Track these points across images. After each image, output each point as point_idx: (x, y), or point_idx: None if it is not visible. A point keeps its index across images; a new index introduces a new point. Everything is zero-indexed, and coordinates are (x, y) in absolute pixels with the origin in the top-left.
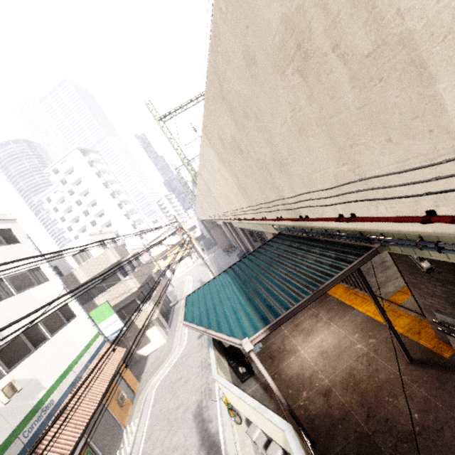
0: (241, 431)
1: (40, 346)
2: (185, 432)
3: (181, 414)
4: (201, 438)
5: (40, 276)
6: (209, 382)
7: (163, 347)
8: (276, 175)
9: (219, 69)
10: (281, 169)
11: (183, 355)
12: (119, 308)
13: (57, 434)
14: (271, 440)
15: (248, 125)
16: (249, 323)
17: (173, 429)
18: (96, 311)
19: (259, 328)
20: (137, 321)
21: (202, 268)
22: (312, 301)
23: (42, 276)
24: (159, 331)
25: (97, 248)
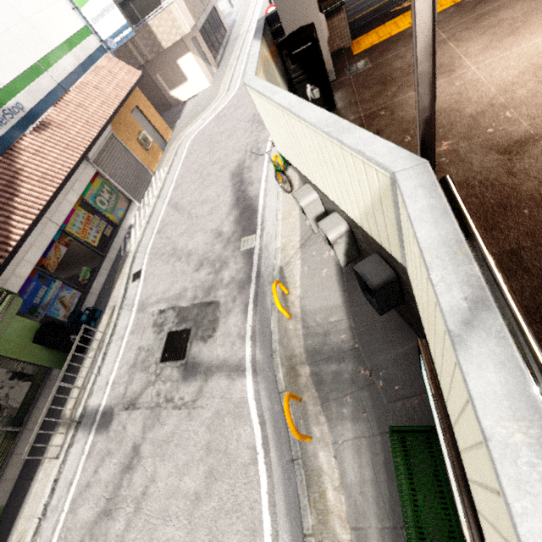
0: (288, 201)
1: None
2: (218, 189)
3: (217, 171)
4: (236, 198)
5: None
6: (259, 141)
7: (206, 92)
8: None
9: None
10: None
11: (230, 105)
12: None
13: (40, 149)
14: (331, 212)
15: None
16: None
17: (205, 184)
18: None
19: None
20: (158, 32)
21: None
22: None
23: None
24: (199, 65)
25: None
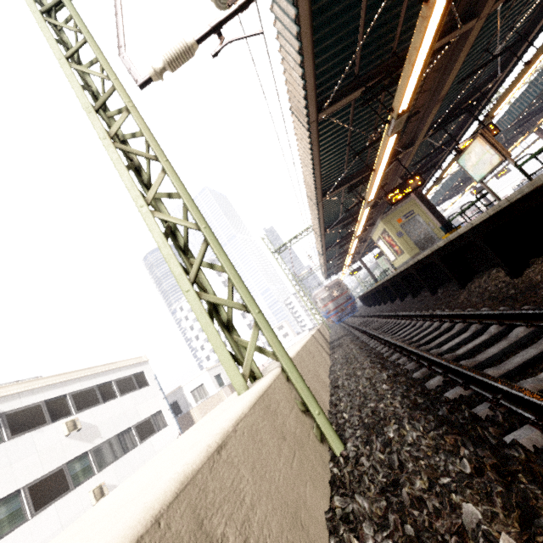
0: None
1: None
2: None
3: None
4: None
5: (161, 421)
6: None
7: None
8: None
9: None
10: None
11: None
12: None
13: None
14: None
15: None
16: None
17: None
18: None
19: None
20: None
21: None
22: None
23: (162, 421)
24: None
25: (212, 385)
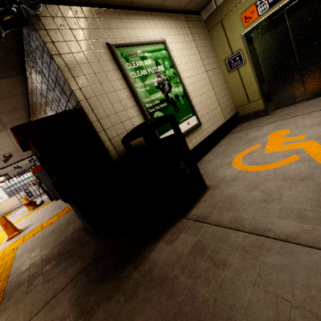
0: None
1: None
2: None
3: None
4: None
5: None
6: None
7: None
8: None
9: None
10: None
11: None
12: None
13: None
14: None
15: None
16: None
17: None
18: None
19: None
20: None
21: None
22: None
23: None
24: None
25: None
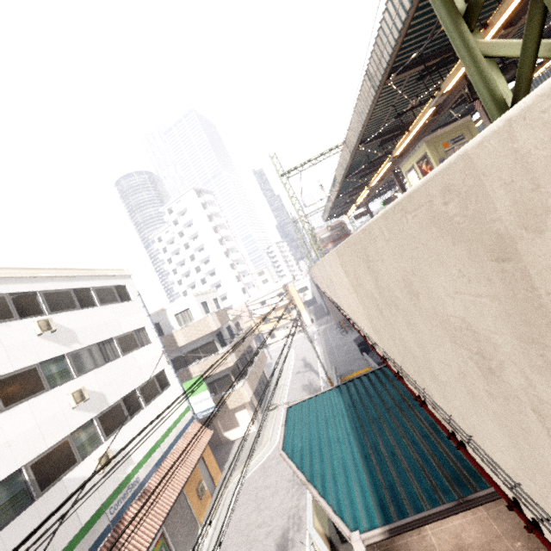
0: None
1: (135, 415)
2: None
3: (263, 536)
4: None
5: (144, 338)
6: (299, 508)
7: (252, 436)
8: (425, 375)
9: (368, 251)
10: (433, 380)
11: (273, 457)
12: (212, 381)
13: (138, 517)
14: None
15: (396, 313)
16: (362, 505)
17: None
18: (189, 383)
19: (376, 520)
20: (228, 400)
21: (309, 343)
22: (455, 513)
23: (145, 338)
24: (250, 416)
25: (199, 311)
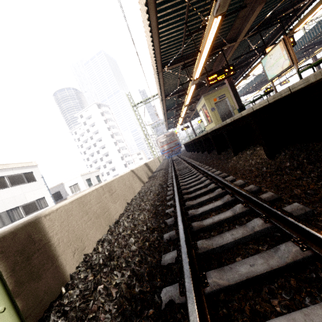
0: None
1: None
2: None
3: None
4: None
5: (43, 203)
6: None
7: None
8: None
9: None
10: None
11: None
12: None
13: None
14: None
15: None
16: None
17: None
18: None
19: None
20: None
21: None
22: None
23: (44, 203)
24: None
25: (83, 184)
